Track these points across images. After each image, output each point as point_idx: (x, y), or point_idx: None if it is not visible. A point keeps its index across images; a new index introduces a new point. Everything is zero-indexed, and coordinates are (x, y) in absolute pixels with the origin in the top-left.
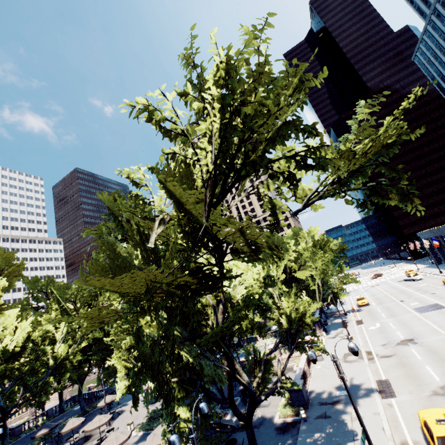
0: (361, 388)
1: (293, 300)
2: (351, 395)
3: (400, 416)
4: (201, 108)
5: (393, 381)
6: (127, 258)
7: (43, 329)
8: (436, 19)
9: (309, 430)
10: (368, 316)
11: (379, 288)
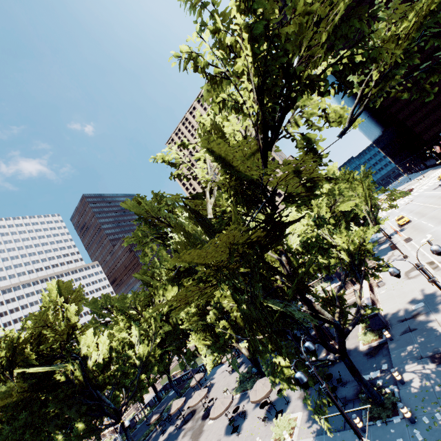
0: (436, 295)
1: (345, 234)
2: None
3: None
4: (234, 43)
5: None
6: (194, 234)
7: (119, 339)
8: None
9: (399, 346)
10: (414, 231)
11: (416, 203)
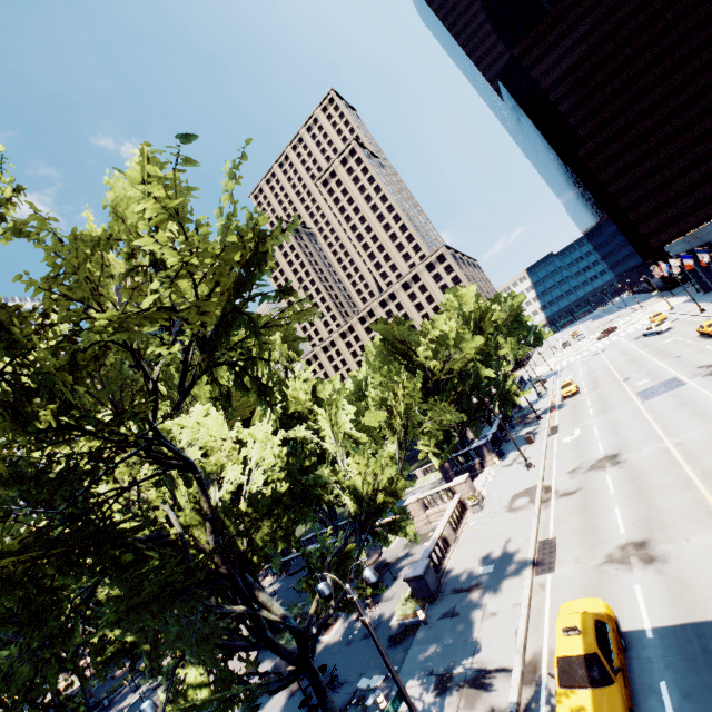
0: (513, 558)
1: (366, 462)
2: (379, 646)
3: (549, 605)
4: None
5: (562, 541)
6: None
7: None
8: None
9: (424, 640)
10: (569, 416)
11: (604, 358)
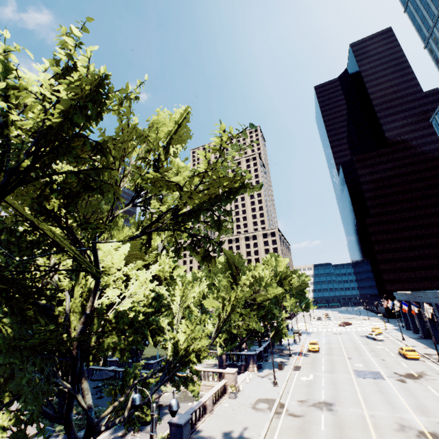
0: None
1: (192, 328)
2: None
3: None
4: None
5: None
6: None
7: None
8: None
9: None
10: (309, 363)
11: (339, 338)
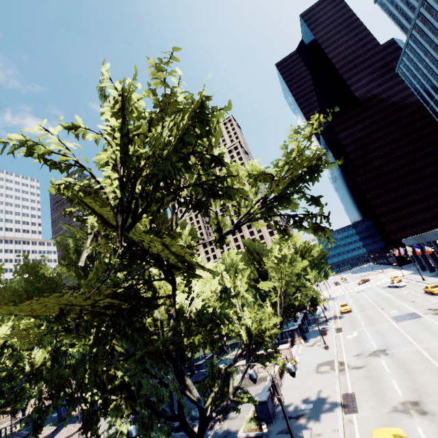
0: (326, 401)
1: (255, 311)
2: (287, 418)
3: (358, 433)
4: (99, 138)
5: (359, 395)
6: (54, 277)
7: None
8: (416, 34)
9: None
10: (348, 323)
11: (364, 295)
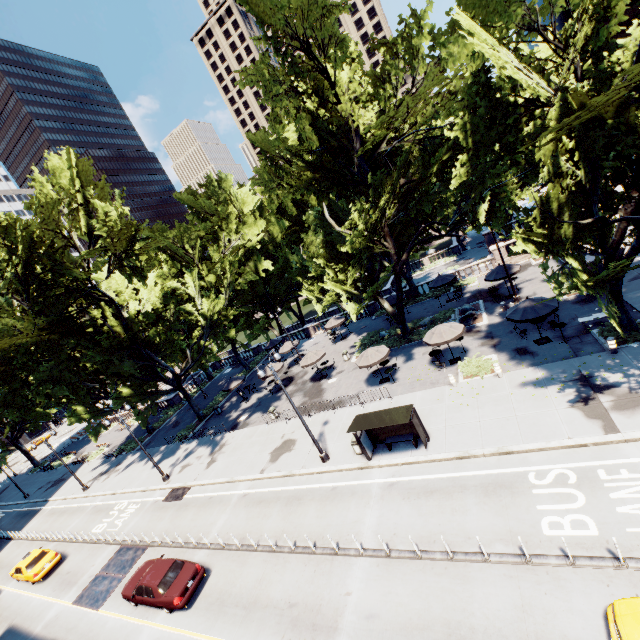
0: None
1: None
2: None
3: None
4: None
5: None
6: None
7: (161, 290)
8: None
9: (632, 290)
10: None
11: None
